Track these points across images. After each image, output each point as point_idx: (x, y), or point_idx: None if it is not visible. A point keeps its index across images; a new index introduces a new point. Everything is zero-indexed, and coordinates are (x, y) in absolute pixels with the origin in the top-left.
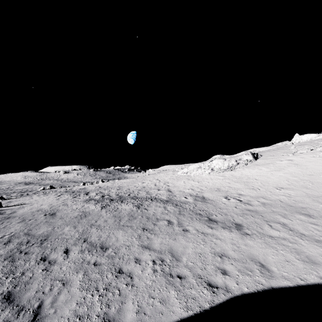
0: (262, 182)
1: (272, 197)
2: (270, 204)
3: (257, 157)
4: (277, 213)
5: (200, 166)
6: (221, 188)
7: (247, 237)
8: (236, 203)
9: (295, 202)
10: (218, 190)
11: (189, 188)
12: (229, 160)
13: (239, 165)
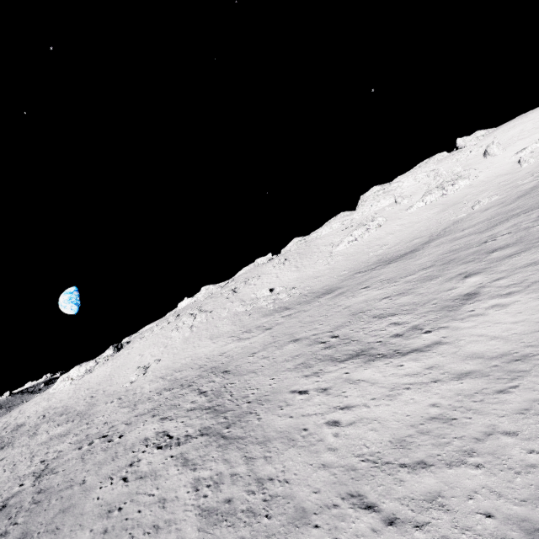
0: (88, 385)
1: (70, 403)
2: (57, 412)
3: (122, 347)
4: (49, 420)
5: (64, 378)
6: (52, 405)
7: (0, 451)
8: (38, 420)
9: (73, 404)
10: (47, 409)
11: (28, 415)
12: (86, 364)
13: (99, 364)
